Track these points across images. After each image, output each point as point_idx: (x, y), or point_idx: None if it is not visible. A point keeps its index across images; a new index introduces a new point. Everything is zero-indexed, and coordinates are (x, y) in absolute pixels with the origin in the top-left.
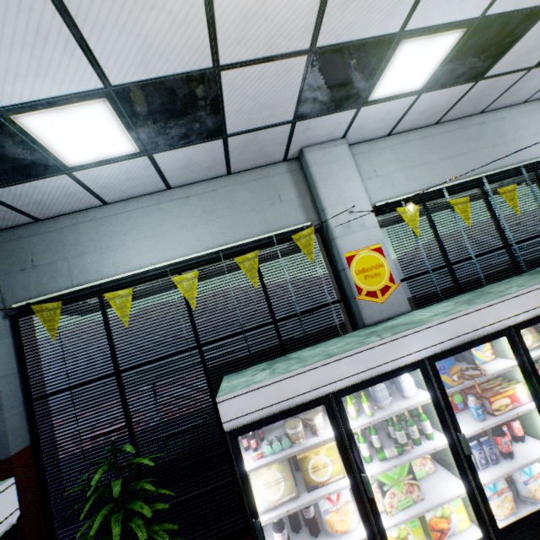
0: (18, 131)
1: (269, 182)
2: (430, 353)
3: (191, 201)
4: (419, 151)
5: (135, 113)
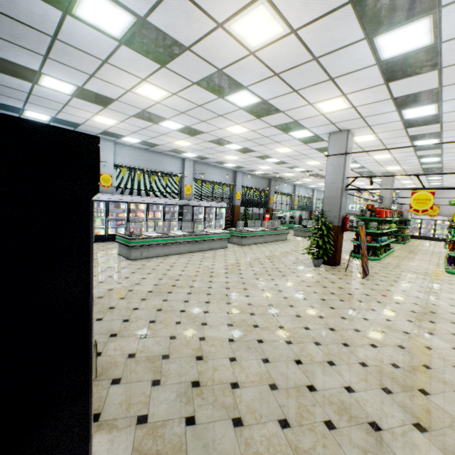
0: (23, 110)
1: None
2: (109, 200)
3: None
4: (137, 155)
5: (56, 119)
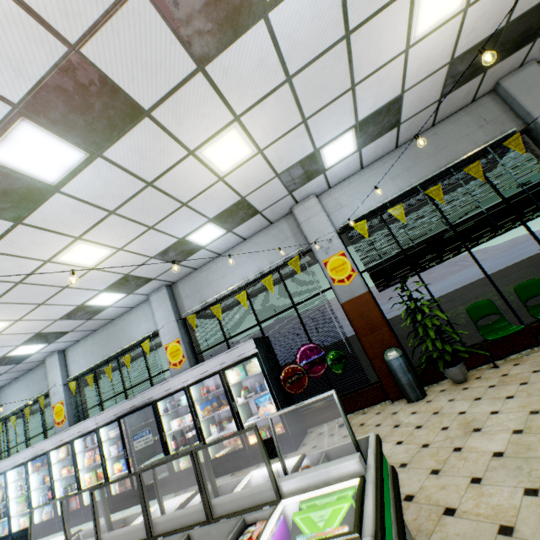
0: None
1: (44, 370)
2: (28, 459)
3: (24, 381)
4: (91, 346)
5: None
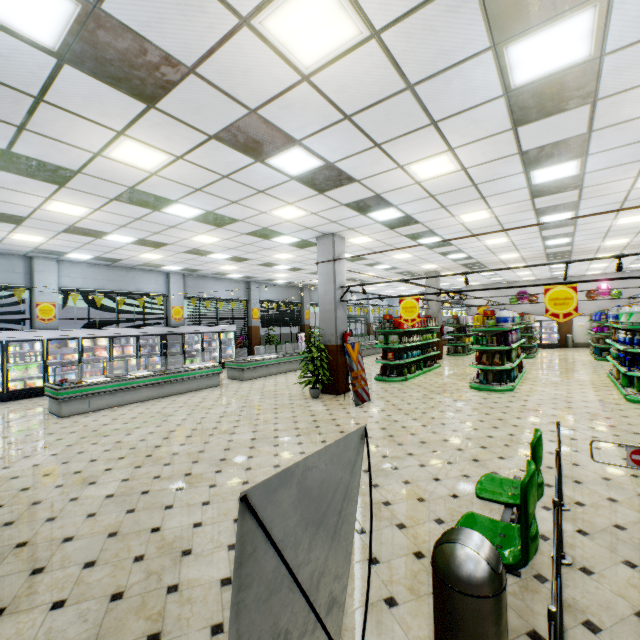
0: None
1: (11, 262)
2: (49, 338)
3: None
4: (95, 273)
5: None
